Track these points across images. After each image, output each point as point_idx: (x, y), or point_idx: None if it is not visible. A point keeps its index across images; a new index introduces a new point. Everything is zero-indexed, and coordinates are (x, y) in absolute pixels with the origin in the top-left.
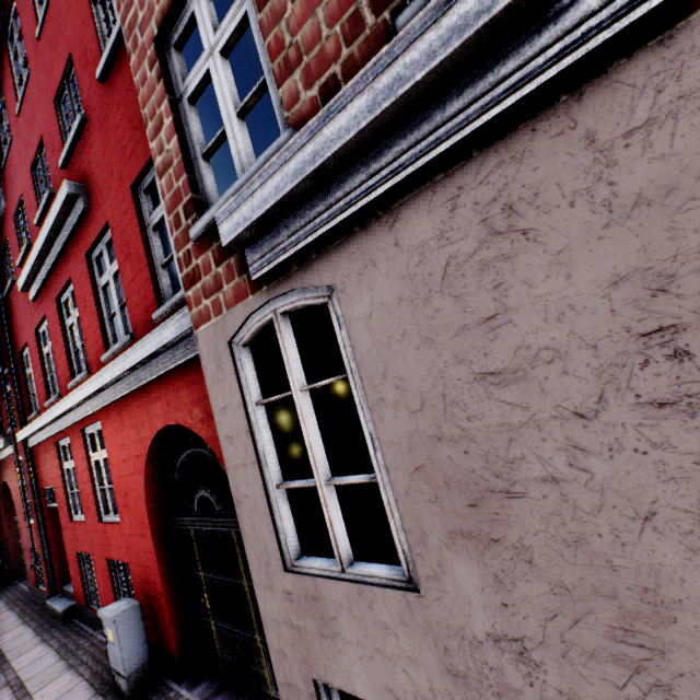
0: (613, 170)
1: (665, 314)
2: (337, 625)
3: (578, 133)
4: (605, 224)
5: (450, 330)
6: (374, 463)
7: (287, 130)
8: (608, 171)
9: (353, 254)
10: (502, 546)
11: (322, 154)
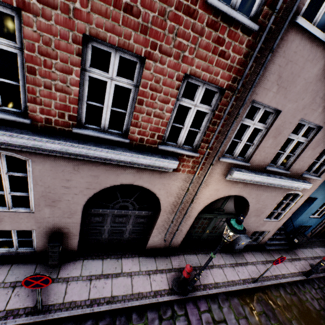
0: (93, 171)
1: (90, 187)
2: (3, 219)
3: (91, 165)
4: (89, 176)
5: (60, 179)
6: (30, 193)
7: (29, 120)
8: (92, 171)
9: (41, 157)
10: (56, 207)
11: (44, 147)
